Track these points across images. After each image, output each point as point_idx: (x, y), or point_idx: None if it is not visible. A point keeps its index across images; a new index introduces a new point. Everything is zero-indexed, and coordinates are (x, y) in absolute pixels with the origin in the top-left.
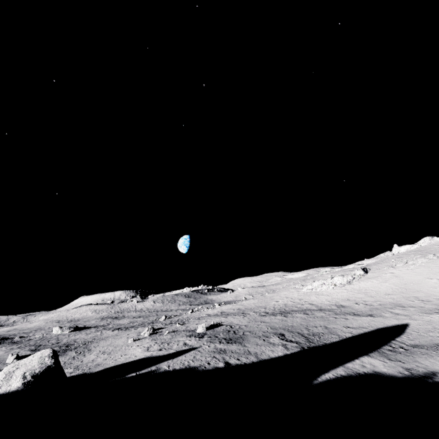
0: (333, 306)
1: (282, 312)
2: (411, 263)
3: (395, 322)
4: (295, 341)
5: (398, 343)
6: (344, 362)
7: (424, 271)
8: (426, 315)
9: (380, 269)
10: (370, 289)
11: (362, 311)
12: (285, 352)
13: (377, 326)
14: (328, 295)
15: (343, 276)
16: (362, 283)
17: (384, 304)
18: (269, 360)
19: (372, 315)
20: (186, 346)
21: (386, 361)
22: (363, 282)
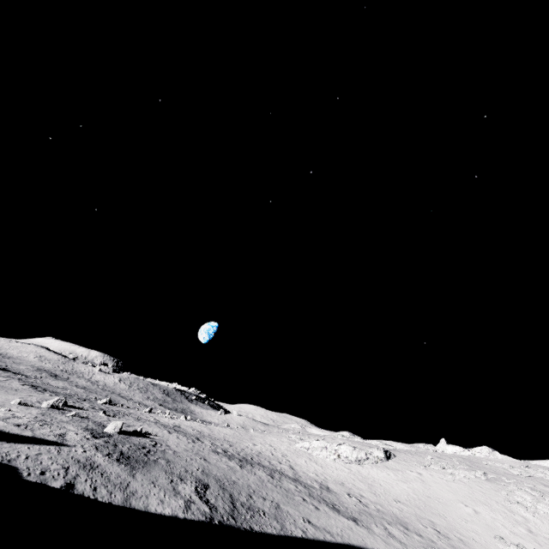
0: (316, 484)
1: (244, 459)
2: (451, 472)
3: (380, 546)
4: (211, 504)
5: None
6: None
7: (461, 491)
8: None
9: (408, 461)
10: (380, 483)
11: (347, 508)
12: (177, 512)
13: (350, 540)
14: (321, 466)
15: (354, 448)
16: (375, 470)
17: (384, 512)
18: (139, 512)
19: (356, 520)
20: (59, 437)
21: None
22: (377, 470)
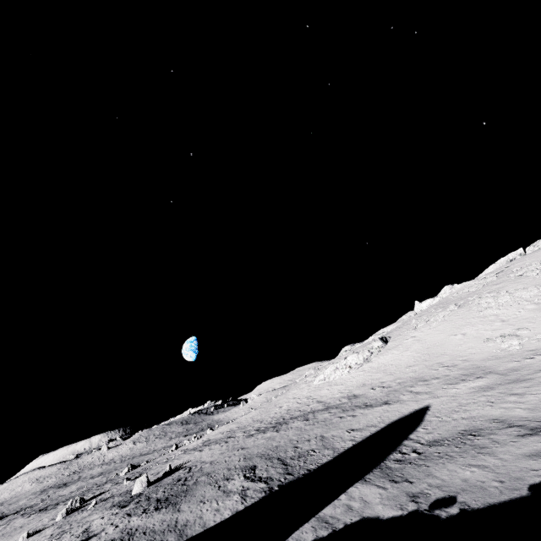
0: (344, 399)
1: (277, 424)
2: (433, 320)
3: (414, 407)
4: (265, 478)
5: (411, 443)
6: (322, 506)
7: (447, 327)
8: (452, 387)
9: (401, 334)
10: (390, 364)
11: (377, 399)
12: (236, 507)
13: (390, 419)
14: (341, 384)
15: (358, 353)
16: (381, 358)
17: (404, 381)
18: (199, 536)
19: (387, 403)
20: (82, 534)
21: (386, 487)
22: (383, 356)
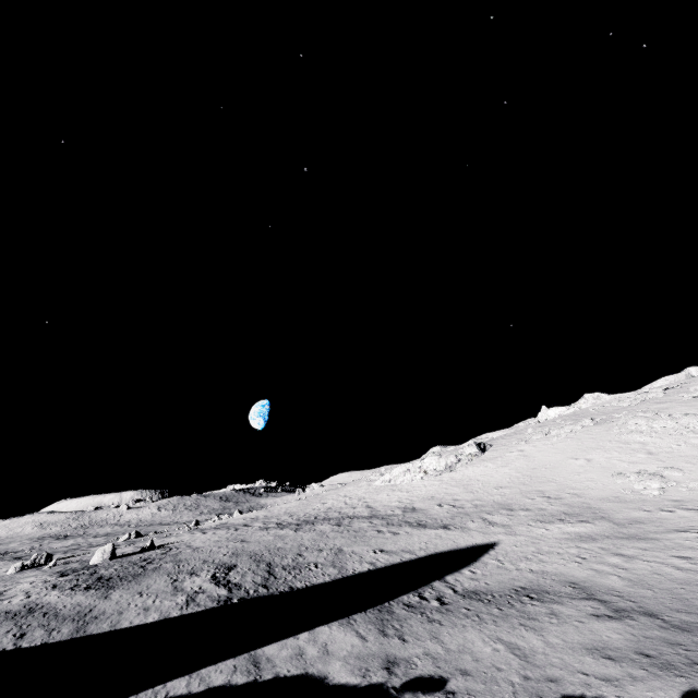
0: (398, 511)
1: (304, 522)
2: (555, 434)
3: (476, 540)
4: (233, 584)
5: (442, 587)
6: (269, 641)
7: (569, 447)
8: (541, 526)
9: (506, 444)
10: (477, 479)
11: (437, 519)
12: (170, 612)
13: (436, 549)
14: (407, 491)
15: (439, 456)
16: (470, 469)
17: (483, 504)
18: (96, 637)
19: (446, 527)
20: None
21: (368, 638)
22: (472, 468)
